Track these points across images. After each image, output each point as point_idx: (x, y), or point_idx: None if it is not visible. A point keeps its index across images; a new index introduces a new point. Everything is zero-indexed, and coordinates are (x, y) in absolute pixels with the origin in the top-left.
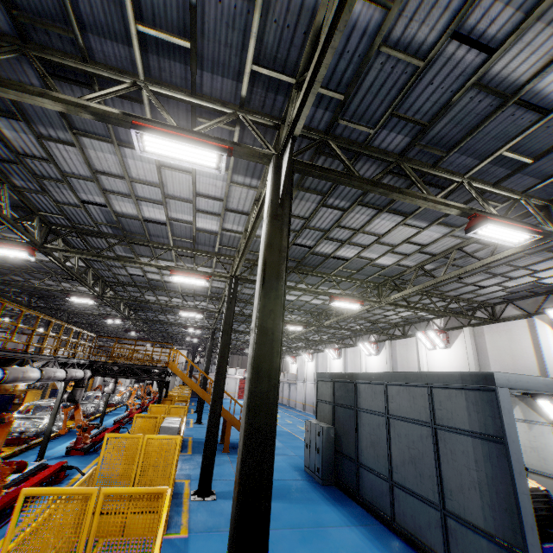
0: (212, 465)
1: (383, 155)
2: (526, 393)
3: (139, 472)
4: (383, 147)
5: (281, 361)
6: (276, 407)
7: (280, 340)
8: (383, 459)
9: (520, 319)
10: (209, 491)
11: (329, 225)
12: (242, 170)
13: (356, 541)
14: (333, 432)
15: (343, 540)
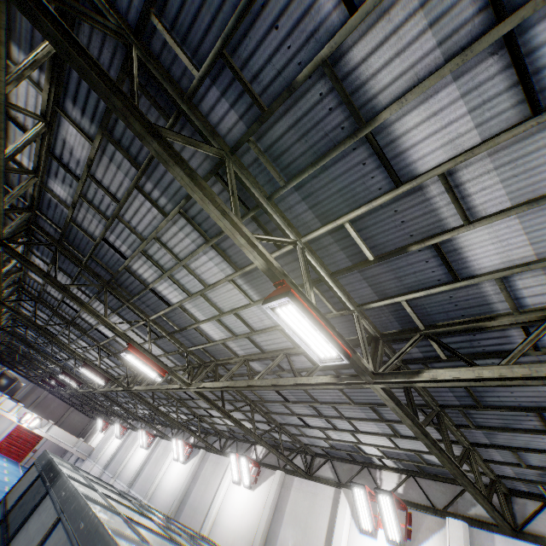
0: None
1: (206, 128)
2: None
3: None
4: (213, 121)
5: None
6: None
7: None
8: None
9: (330, 485)
10: None
11: (148, 232)
12: (25, 43)
13: None
14: None
15: None
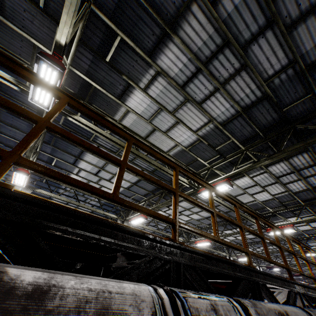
0: None
1: None
2: None
3: None
4: None
5: None
6: None
7: None
8: None
9: None
10: None
11: None
12: None
13: None
14: None
15: None
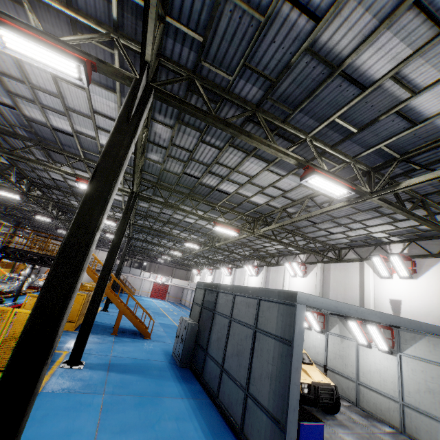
0: (85, 341)
1: (241, 102)
2: (332, 313)
3: (4, 338)
4: (243, 95)
5: (88, 252)
6: (72, 289)
7: (92, 234)
8: (221, 351)
9: (356, 262)
10: (78, 361)
11: (210, 161)
12: None
13: (181, 410)
14: (197, 328)
15: (171, 408)
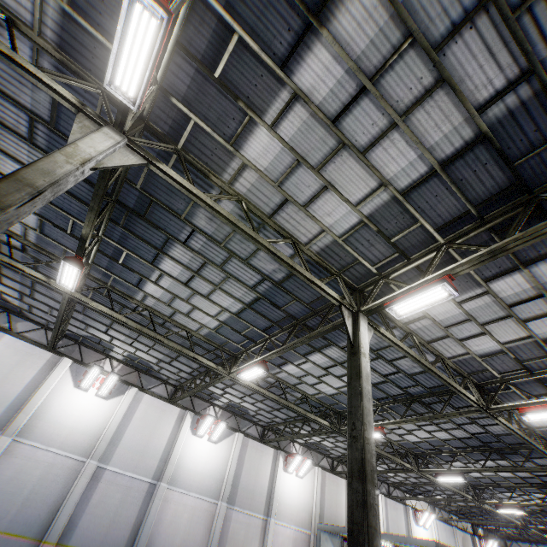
0: None
1: None
2: None
3: None
4: None
5: None
6: None
7: None
8: None
9: (344, 478)
10: None
11: None
12: None
13: None
14: None
15: None
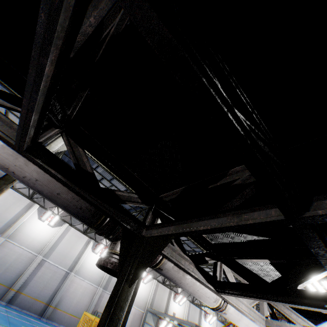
0: None
1: None
2: None
3: None
4: None
5: None
6: None
7: None
8: None
9: (168, 288)
10: None
11: None
12: None
13: None
14: None
15: None
